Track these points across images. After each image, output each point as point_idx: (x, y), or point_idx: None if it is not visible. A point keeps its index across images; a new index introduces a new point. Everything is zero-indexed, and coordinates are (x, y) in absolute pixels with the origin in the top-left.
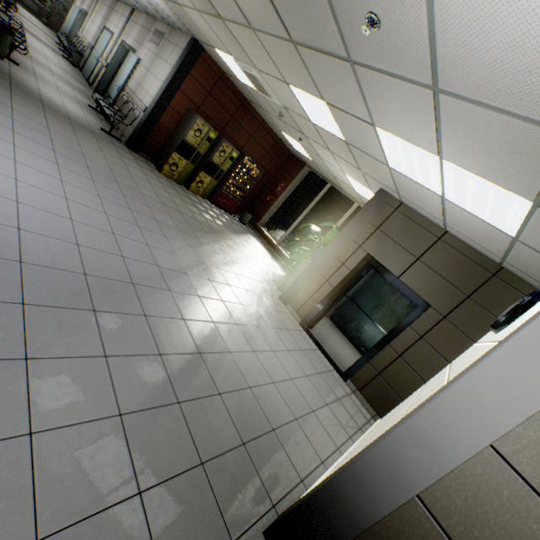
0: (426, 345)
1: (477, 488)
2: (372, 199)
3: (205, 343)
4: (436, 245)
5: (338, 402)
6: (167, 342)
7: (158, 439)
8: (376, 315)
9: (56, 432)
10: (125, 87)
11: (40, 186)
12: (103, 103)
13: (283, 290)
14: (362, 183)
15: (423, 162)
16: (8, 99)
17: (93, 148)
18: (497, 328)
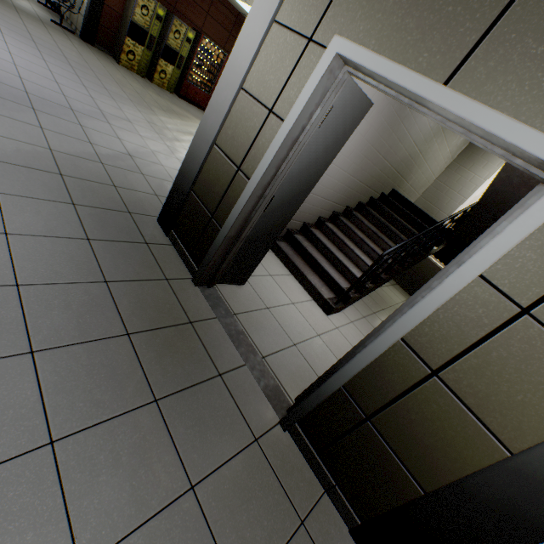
0: None
1: (236, 119)
2: None
3: (137, 154)
4: None
5: None
6: (99, 142)
7: (80, 167)
8: None
9: (1, 138)
10: None
11: None
12: None
13: None
14: None
15: None
16: None
17: (40, 32)
18: None
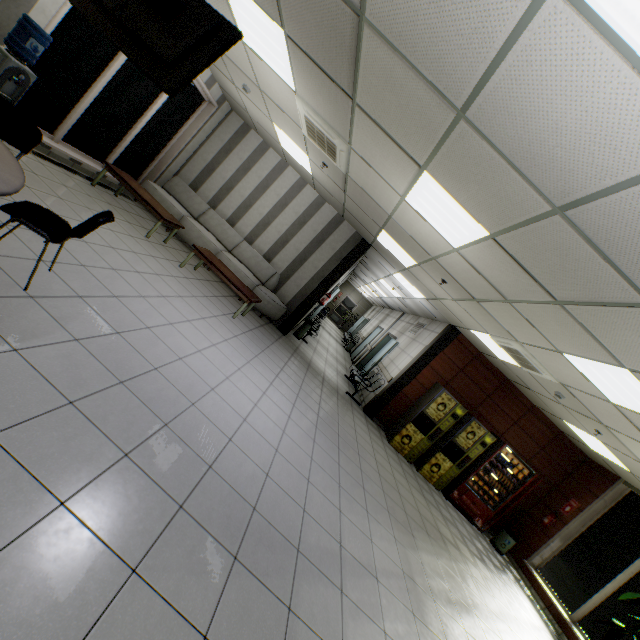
0: None
1: None
2: None
3: None
4: None
5: None
6: None
7: None
8: None
9: None
10: (378, 362)
11: (269, 415)
12: (355, 372)
13: None
14: None
15: None
16: (287, 358)
17: (330, 402)
18: None
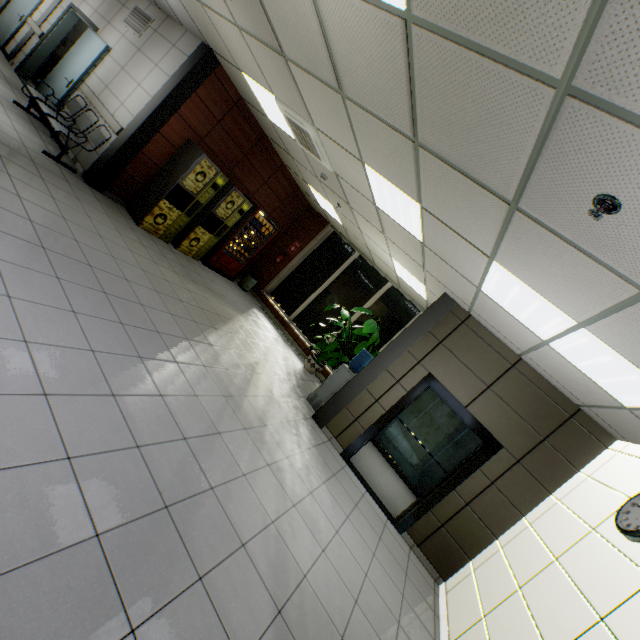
0: (498, 493)
1: None
2: (435, 305)
3: (278, 581)
4: (509, 374)
5: (408, 579)
6: (241, 624)
7: None
8: (413, 423)
9: None
10: (81, 84)
11: None
12: (45, 107)
13: (314, 402)
14: (415, 275)
15: (546, 314)
16: None
17: (40, 199)
18: (635, 539)
